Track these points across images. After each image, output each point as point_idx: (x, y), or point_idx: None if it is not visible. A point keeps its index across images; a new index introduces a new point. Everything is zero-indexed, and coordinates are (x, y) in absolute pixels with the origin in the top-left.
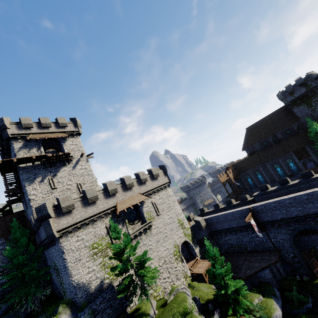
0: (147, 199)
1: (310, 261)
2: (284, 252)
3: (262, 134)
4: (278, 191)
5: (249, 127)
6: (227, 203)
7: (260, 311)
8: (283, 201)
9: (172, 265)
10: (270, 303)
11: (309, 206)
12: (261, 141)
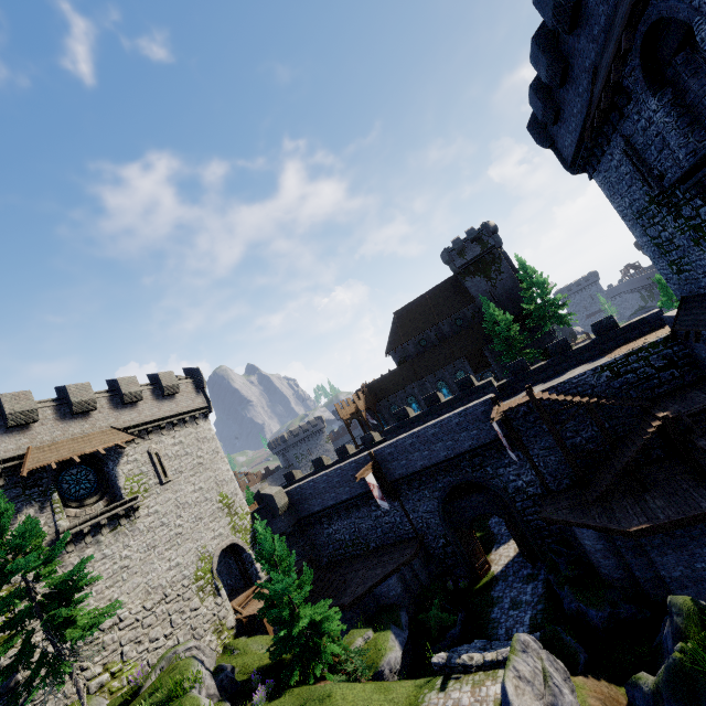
0: (137, 445)
1: (470, 547)
2: (431, 537)
3: (419, 324)
4: (423, 418)
5: (398, 311)
6: (338, 454)
7: (356, 659)
8: (424, 433)
9: (185, 605)
10: (383, 639)
11: (463, 438)
12: (417, 338)
